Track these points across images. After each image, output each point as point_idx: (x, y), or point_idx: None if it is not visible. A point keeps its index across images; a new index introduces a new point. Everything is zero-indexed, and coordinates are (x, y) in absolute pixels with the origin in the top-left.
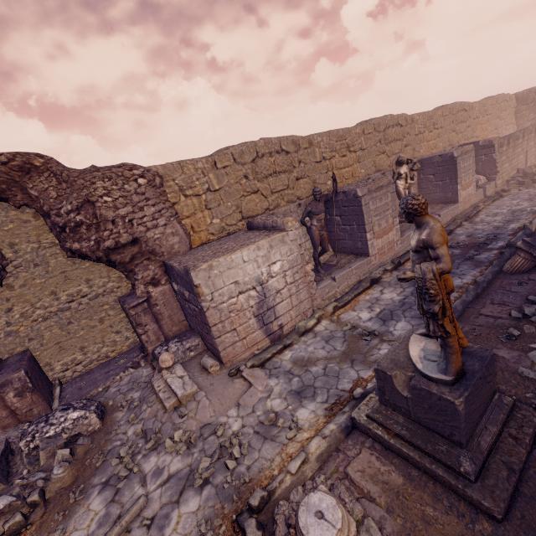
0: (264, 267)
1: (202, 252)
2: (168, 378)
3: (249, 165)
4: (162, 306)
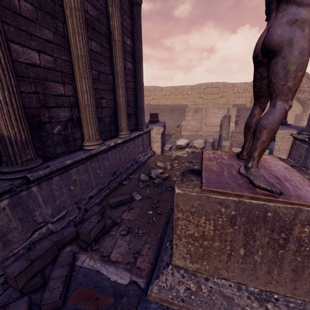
0: None
1: None
2: None
3: None
4: None
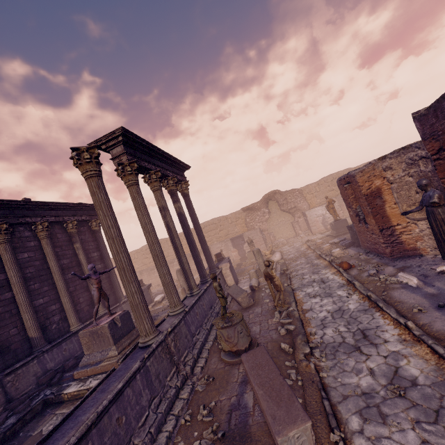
0: (324, 211)
1: (311, 209)
2: (300, 235)
3: (330, 182)
4: (301, 223)
